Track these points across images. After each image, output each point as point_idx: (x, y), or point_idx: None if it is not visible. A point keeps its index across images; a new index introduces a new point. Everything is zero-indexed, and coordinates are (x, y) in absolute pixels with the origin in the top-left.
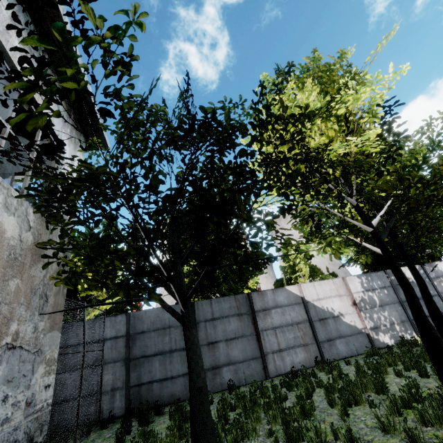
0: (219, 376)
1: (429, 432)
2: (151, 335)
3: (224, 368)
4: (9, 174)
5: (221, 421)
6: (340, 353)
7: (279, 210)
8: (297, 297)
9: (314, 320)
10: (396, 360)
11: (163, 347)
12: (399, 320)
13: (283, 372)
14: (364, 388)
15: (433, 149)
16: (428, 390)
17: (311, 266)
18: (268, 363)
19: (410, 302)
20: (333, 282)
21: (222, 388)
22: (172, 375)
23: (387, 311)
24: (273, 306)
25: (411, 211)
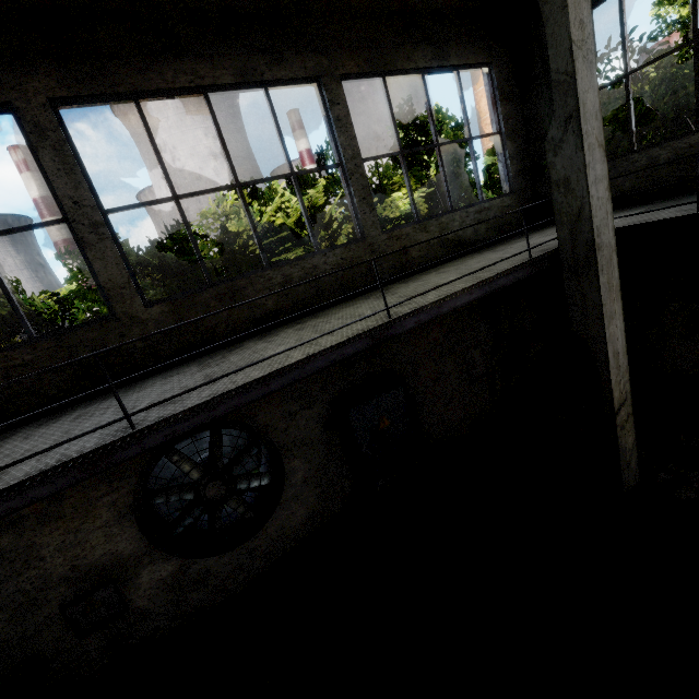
0: None
1: None
2: None
3: None
4: (452, 66)
5: None
6: None
7: None
8: None
9: None
10: None
11: None
12: None
13: None
14: None
15: None
16: None
17: None
18: None
19: None
20: None
21: None
22: None
23: None
24: None
25: None
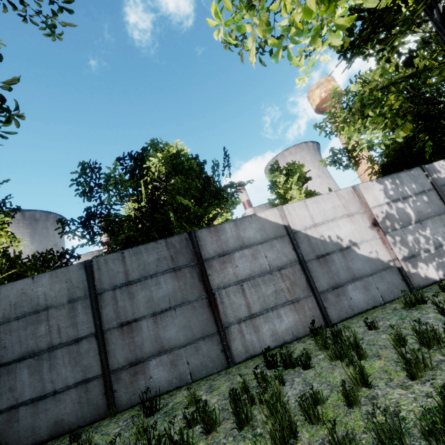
0: (142, 376)
1: None
2: (13, 327)
3: (152, 361)
4: None
5: None
6: (354, 305)
7: None
8: (277, 227)
9: (308, 259)
10: None
11: (35, 345)
12: None
13: (258, 350)
14: None
15: None
16: None
17: (308, 192)
18: (231, 340)
19: None
20: (337, 195)
21: (150, 395)
22: (55, 388)
23: (429, 228)
24: (236, 248)
25: None
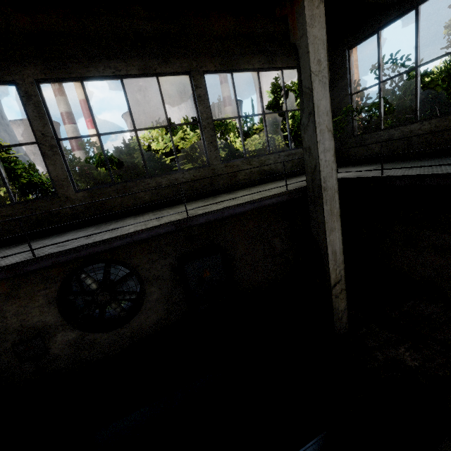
0: None
1: None
2: None
3: None
4: (278, 67)
5: None
6: None
7: None
8: None
9: None
10: None
11: None
12: None
13: None
14: None
15: None
16: None
17: None
18: None
19: None
20: None
21: None
22: None
23: None
24: None
25: None
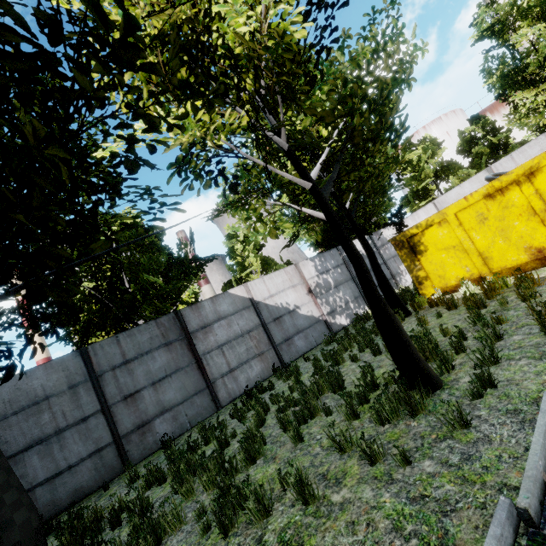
0: (150, 433)
1: (387, 432)
2: (12, 422)
3: (157, 421)
4: None
5: (131, 521)
6: (299, 350)
7: (129, 145)
8: (244, 300)
9: (268, 322)
10: (352, 343)
11: (40, 432)
12: (353, 298)
13: (238, 394)
14: (321, 390)
15: (378, 57)
16: (382, 374)
17: (263, 258)
18: (217, 391)
19: (361, 279)
20: (285, 271)
21: (158, 446)
22: (70, 464)
23: (342, 291)
24: (214, 320)
25: (357, 150)
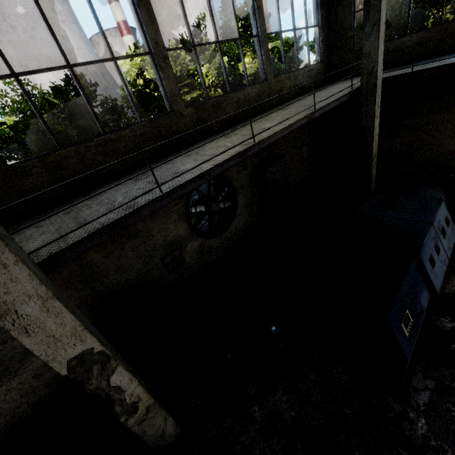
0: None
1: None
2: None
3: None
4: None
5: None
6: None
7: None
8: None
9: None
10: None
11: None
12: None
13: None
14: None
15: None
16: None
17: None
18: None
19: None
20: None
21: None
22: None
23: None
24: None
25: None
